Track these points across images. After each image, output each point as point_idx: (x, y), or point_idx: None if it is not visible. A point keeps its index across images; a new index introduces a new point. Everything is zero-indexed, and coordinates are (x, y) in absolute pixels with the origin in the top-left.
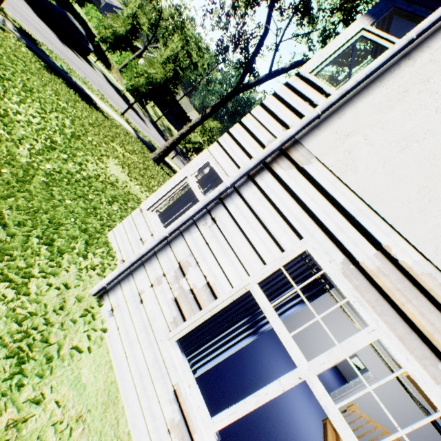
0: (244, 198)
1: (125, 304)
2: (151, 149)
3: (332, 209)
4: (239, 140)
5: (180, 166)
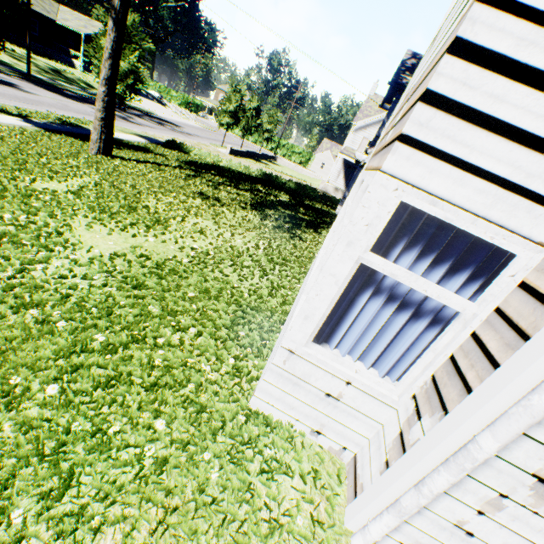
0: None
1: (431, 540)
2: (75, 135)
3: None
4: (477, 106)
5: (128, 128)
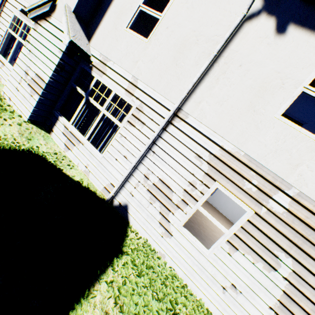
0: (4, 12)
1: None
2: None
3: (17, 3)
4: None
5: None
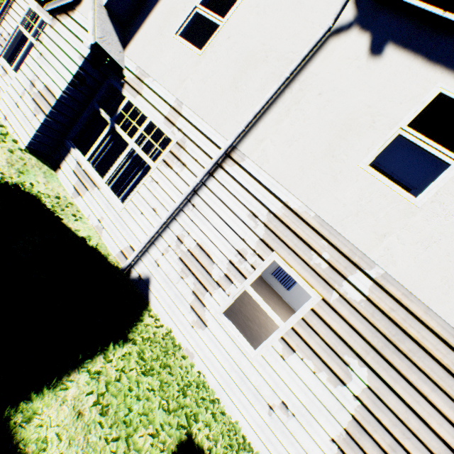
0: (17, 2)
1: None
2: None
3: None
4: None
5: None
